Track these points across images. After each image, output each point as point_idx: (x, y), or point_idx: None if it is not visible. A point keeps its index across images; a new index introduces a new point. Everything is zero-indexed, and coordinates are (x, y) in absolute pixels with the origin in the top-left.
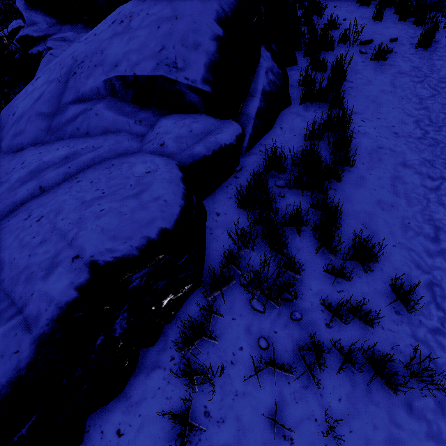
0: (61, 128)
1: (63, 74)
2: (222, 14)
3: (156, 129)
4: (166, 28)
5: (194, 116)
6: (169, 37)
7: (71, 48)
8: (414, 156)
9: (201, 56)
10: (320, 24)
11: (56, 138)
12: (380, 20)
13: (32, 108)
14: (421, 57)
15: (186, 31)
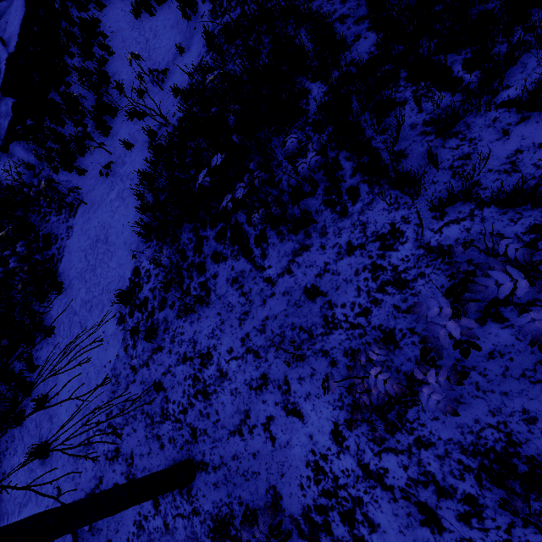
0: None
1: None
2: None
3: None
4: None
5: None
6: None
7: None
8: None
9: None
10: None
11: None
12: None
13: None
14: None
15: None
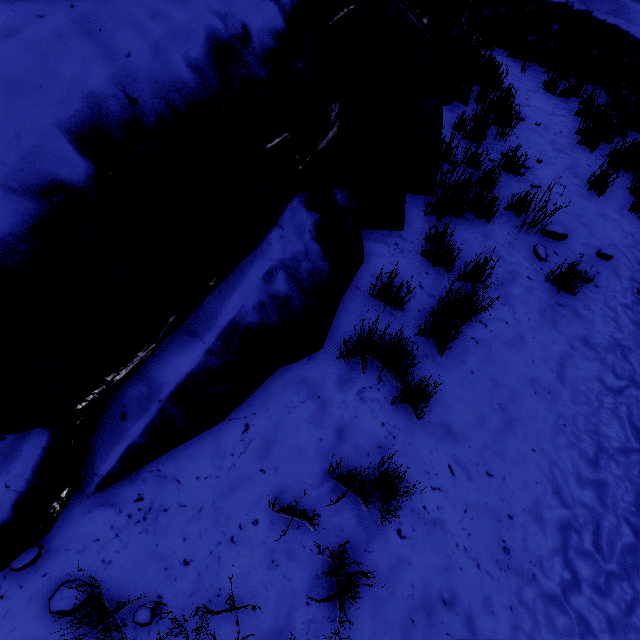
0: None
1: None
2: (118, 112)
3: None
4: None
5: None
6: None
7: None
8: None
9: None
10: (495, 148)
11: None
12: (599, 194)
13: None
14: (639, 322)
15: None
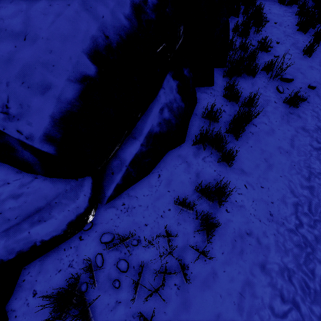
0: None
1: None
2: (102, 43)
3: None
4: (6, 49)
5: (25, 178)
6: (6, 65)
7: None
8: (277, 258)
9: (48, 104)
10: (254, 39)
11: None
12: (309, 56)
13: None
14: None
15: (32, 63)
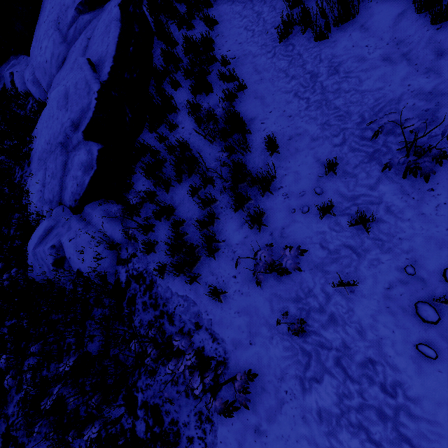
0: (74, 37)
1: (54, 28)
2: None
3: (105, 8)
4: None
5: None
6: None
7: (44, 26)
8: None
9: None
10: None
11: (75, 41)
12: None
13: (55, 45)
14: None
15: None
